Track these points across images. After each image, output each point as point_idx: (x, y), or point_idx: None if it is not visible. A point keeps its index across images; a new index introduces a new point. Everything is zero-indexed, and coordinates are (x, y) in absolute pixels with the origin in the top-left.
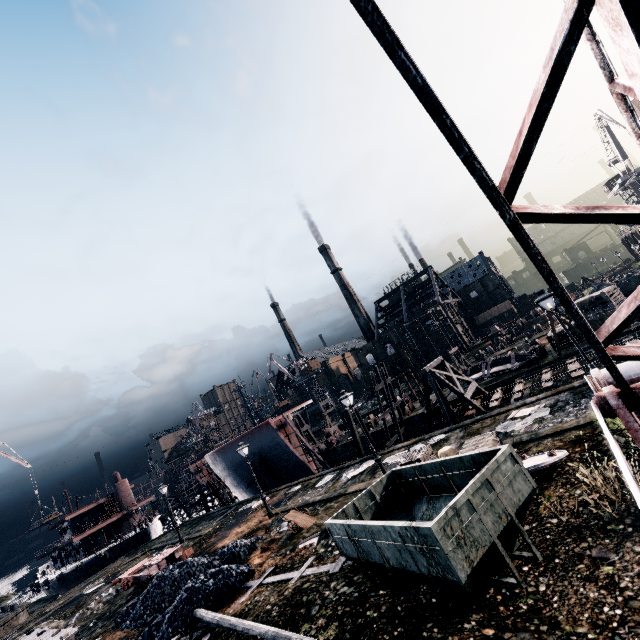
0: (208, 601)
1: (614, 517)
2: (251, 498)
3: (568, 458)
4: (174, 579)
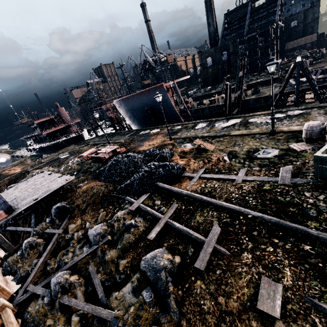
0: (163, 179)
1: None
2: (145, 128)
3: None
4: (125, 163)
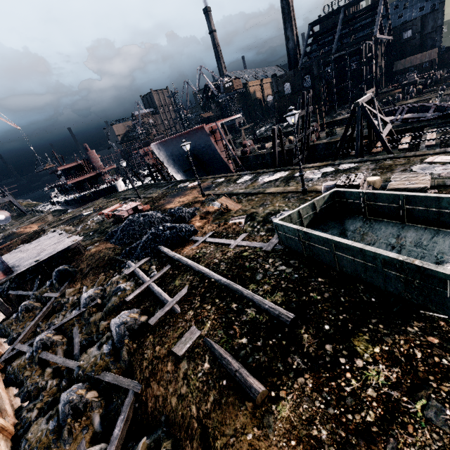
0: (167, 243)
1: None
2: (186, 180)
3: None
4: (140, 223)
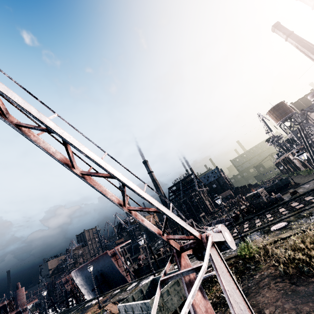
0: None
1: None
2: (93, 298)
3: None
4: None
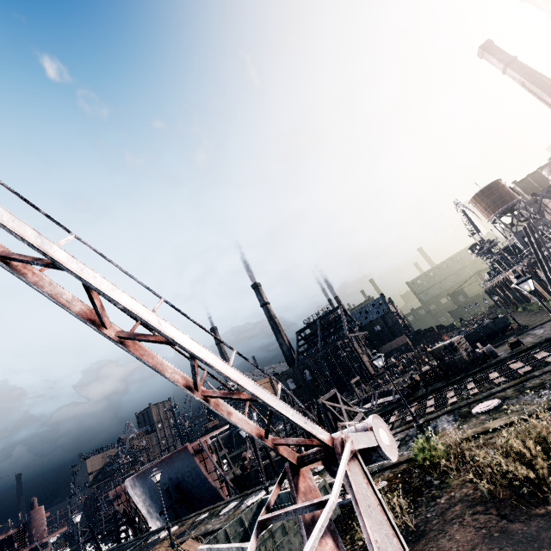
0: None
1: None
2: (162, 527)
3: (389, 488)
4: None
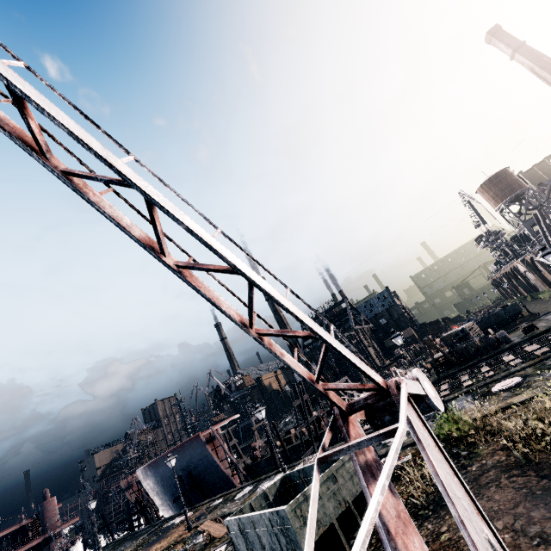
0: None
1: (425, 505)
2: (176, 514)
3: (414, 462)
4: None
